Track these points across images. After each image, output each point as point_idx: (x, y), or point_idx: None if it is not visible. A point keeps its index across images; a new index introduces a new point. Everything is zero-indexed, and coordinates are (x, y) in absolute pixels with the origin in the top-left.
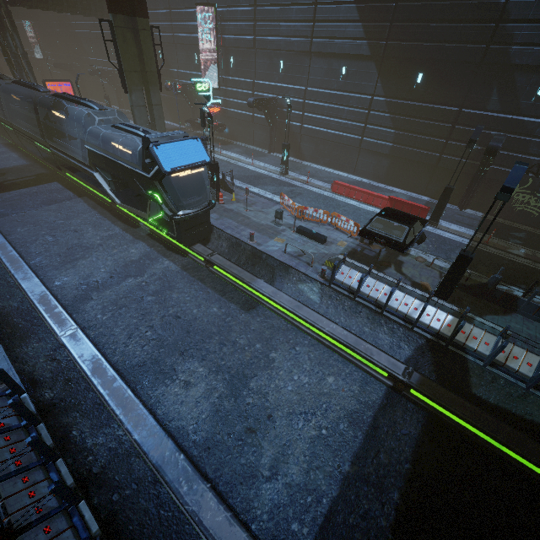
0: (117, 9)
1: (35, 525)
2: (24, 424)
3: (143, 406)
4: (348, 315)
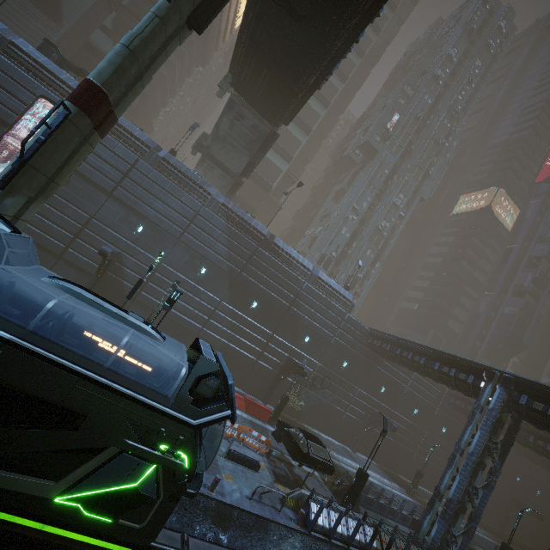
0: (92, 113)
1: None
2: None
3: None
4: None
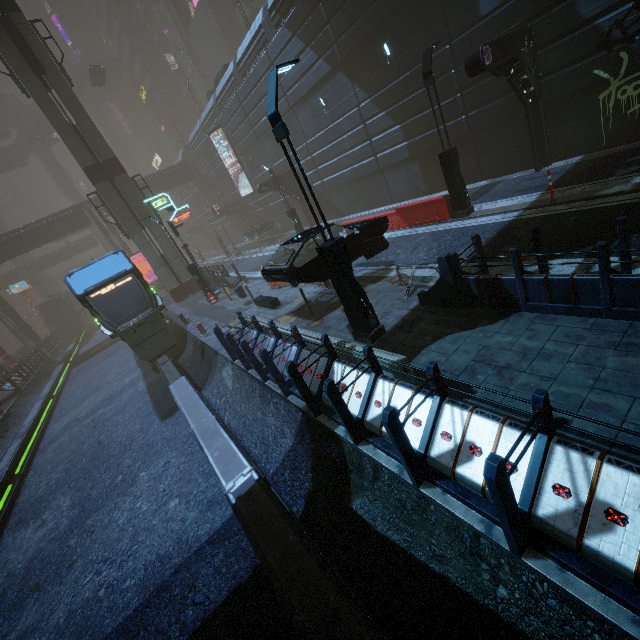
0: (96, 181)
1: None
2: None
3: None
4: (248, 397)
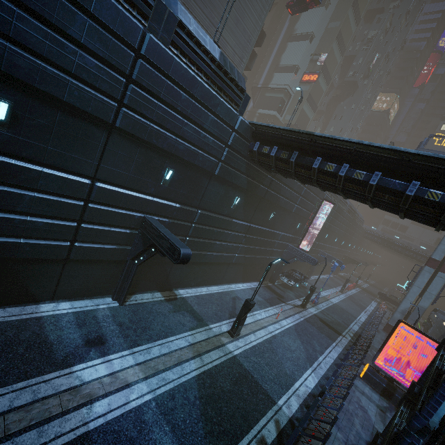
0: None
1: None
2: None
3: None
4: None
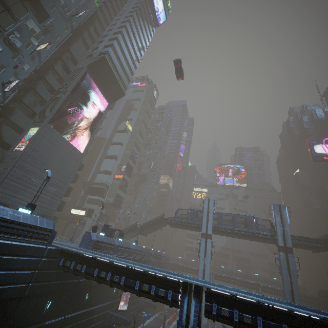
0: None
1: None
2: None
3: None
4: None
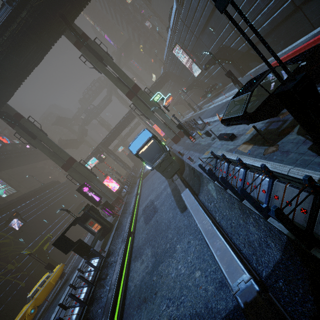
0: (131, 98)
1: (71, 307)
2: (94, 270)
3: (118, 270)
4: (229, 207)
